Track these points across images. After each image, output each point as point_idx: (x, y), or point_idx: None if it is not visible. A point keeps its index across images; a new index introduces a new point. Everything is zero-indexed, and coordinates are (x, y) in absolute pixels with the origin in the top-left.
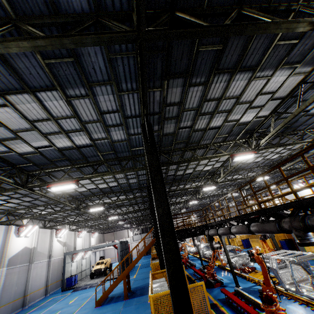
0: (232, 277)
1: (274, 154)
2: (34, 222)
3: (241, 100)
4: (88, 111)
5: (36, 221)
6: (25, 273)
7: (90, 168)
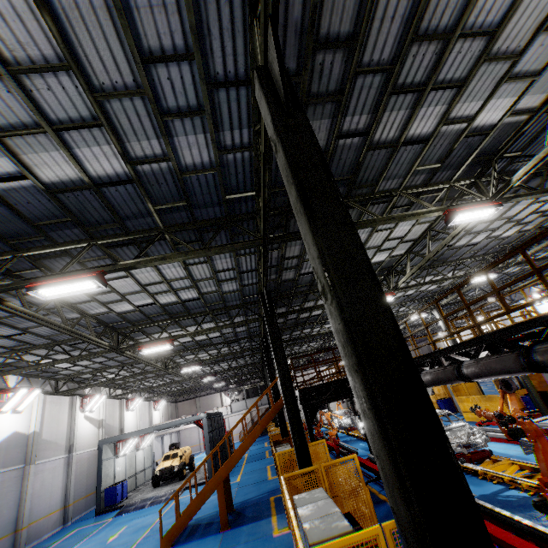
0: None
1: (511, 226)
2: (34, 384)
3: (496, 47)
4: (104, 47)
5: (38, 381)
6: (16, 485)
7: (133, 251)
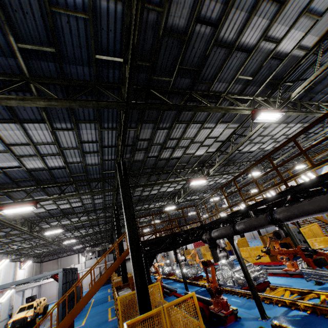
0: (241, 302)
1: (271, 142)
2: None
3: None
4: None
5: None
6: None
7: None
